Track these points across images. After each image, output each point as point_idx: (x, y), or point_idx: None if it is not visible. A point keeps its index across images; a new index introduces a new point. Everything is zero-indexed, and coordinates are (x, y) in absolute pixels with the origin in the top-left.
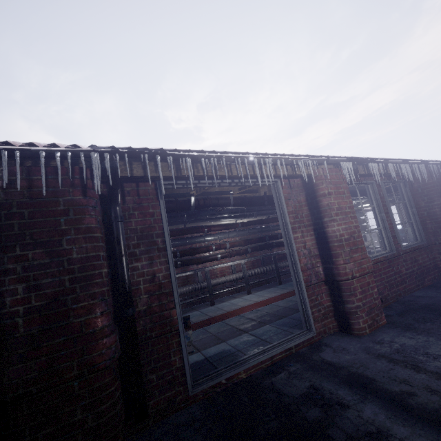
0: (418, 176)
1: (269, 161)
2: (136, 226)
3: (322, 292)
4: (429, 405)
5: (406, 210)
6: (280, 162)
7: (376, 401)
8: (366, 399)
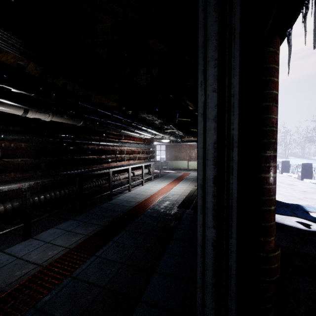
0: None
1: None
2: None
3: None
4: None
5: None
6: None
7: None
8: None
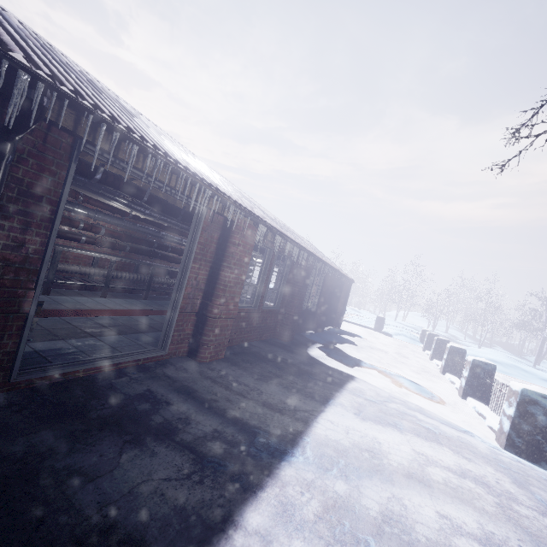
0: (300, 261)
1: (208, 193)
2: (23, 176)
3: (190, 321)
4: (223, 407)
5: (281, 280)
6: (217, 198)
7: (193, 403)
8: (187, 401)
